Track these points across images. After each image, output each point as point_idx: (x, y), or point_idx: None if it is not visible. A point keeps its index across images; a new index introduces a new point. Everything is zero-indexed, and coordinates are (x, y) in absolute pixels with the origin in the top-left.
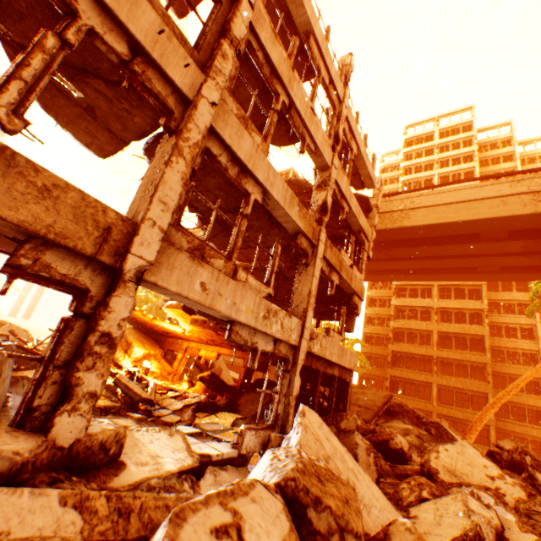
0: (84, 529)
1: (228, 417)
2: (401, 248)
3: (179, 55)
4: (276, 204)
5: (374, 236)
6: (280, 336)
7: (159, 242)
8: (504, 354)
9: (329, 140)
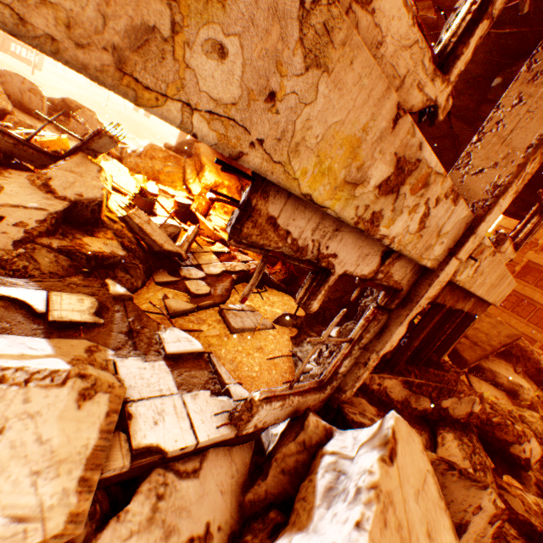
0: None
1: (277, 303)
2: None
3: None
4: None
5: None
6: (404, 248)
7: None
8: None
9: None
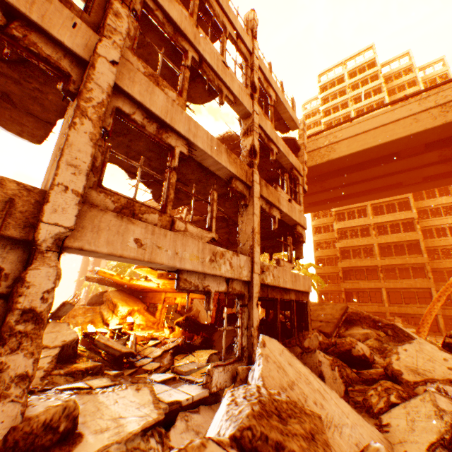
0: None
1: (204, 354)
2: (332, 178)
3: (64, 16)
4: (204, 153)
5: (306, 171)
6: (231, 275)
7: (76, 206)
8: (438, 252)
9: (246, 90)
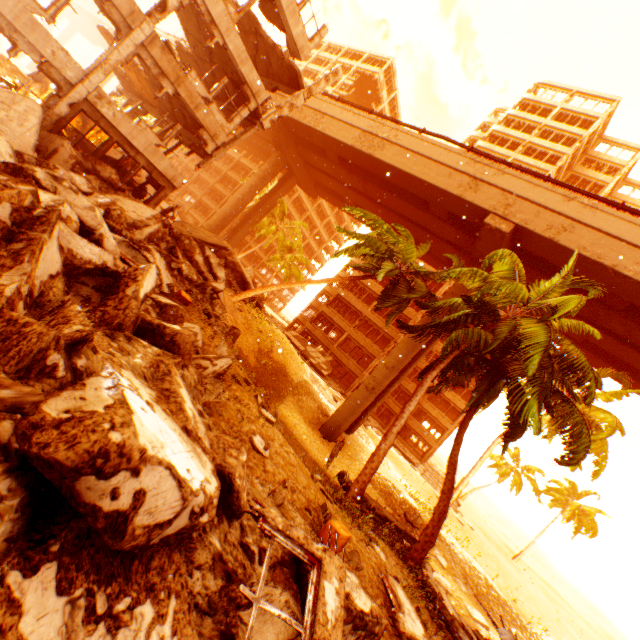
0: None
1: None
2: (374, 186)
3: None
4: None
5: (285, 114)
6: (49, 59)
7: None
8: None
9: None
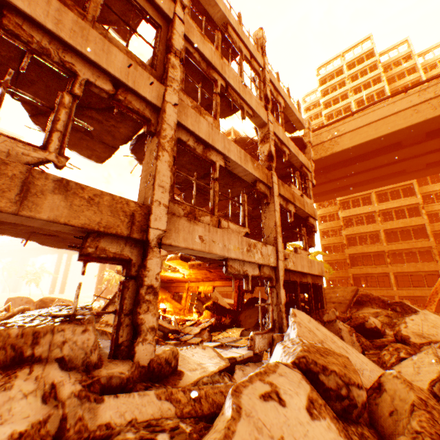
0: (176, 412)
1: (235, 331)
2: (337, 170)
3: (144, 78)
4: (235, 164)
5: (313, 167)
6: (262, 262)
7: (166, 215)
8: None
9: (261, 102)
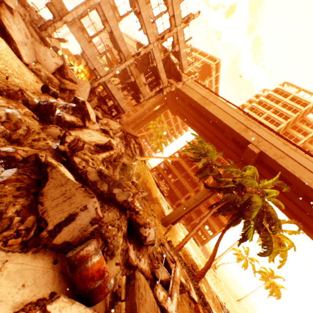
0: (40, 43)
1: None
2: (202, 118)
3: None
4: (115, 37)
5: (172, 90)
6: (96, 69)
7: (72, 19)
8: None
9: (158, 36)
